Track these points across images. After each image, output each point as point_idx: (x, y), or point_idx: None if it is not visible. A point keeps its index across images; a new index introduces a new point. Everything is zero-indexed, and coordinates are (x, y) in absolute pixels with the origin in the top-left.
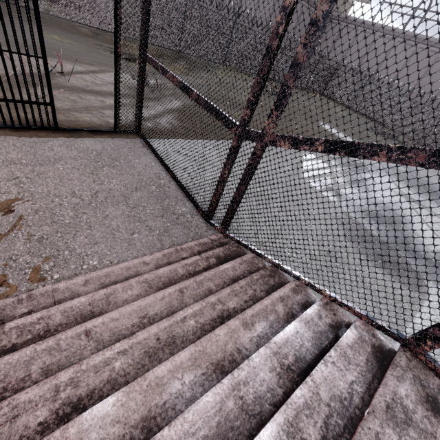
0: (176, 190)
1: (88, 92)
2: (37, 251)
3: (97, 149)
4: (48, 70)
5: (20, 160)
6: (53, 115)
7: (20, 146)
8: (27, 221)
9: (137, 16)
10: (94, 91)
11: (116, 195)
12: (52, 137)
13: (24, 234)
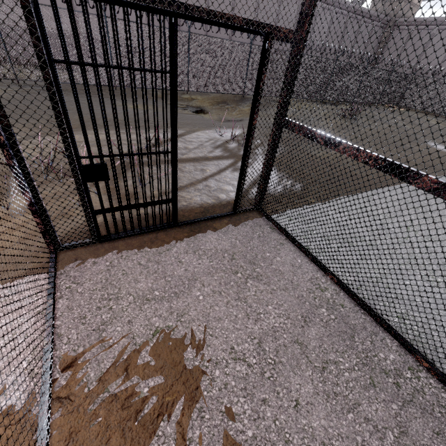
0: (355, 311)
1: (185, 162)
2: None
3: (227, 248)
4: (176, 164)
5: (152, 291)
6: (173, 211)
7: (146, 264)
8: None
9: (282, 76)
10: (190, 158)
11: (287, 342)
12: (172, 237)
13: None
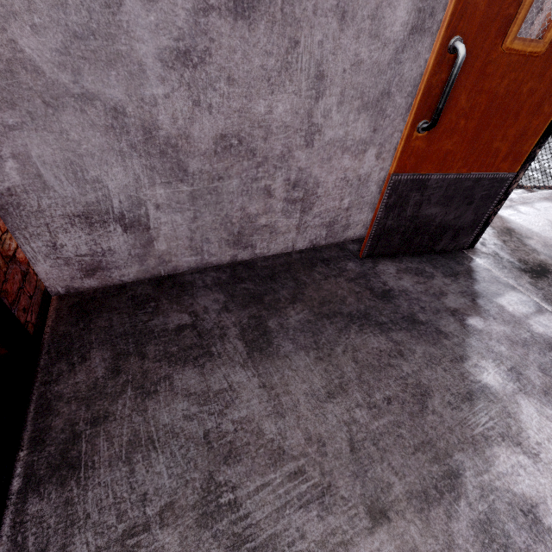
0: None
1: None
2: None
3: None
4: None
5: None
6: None
7: None
8: None
9: None
10: None
11: None
12: None
13: None
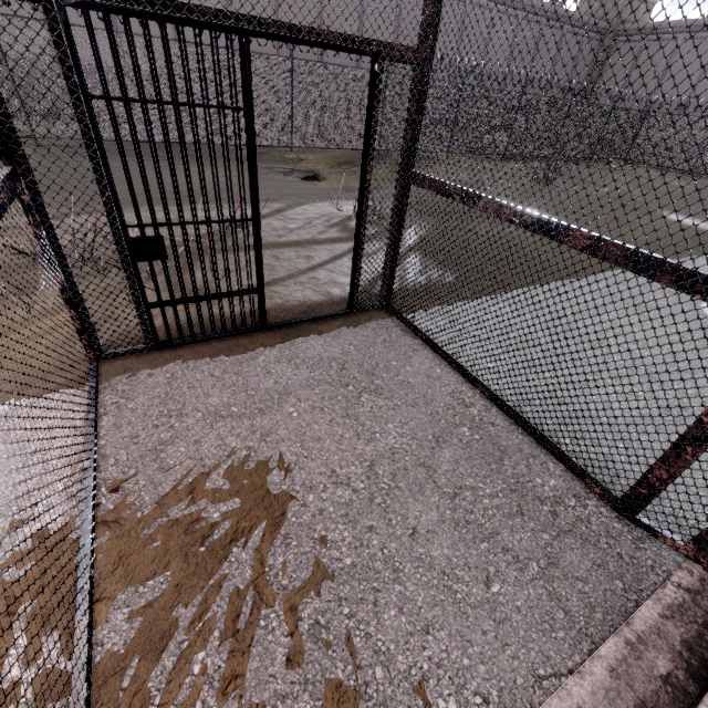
0: (510, 430)
1: (283, 246)
2: (320, 677)
3: (336, 356)
4: (260, 237)
5: (228, 407)
6: (260, 307)
7: (221, 376)
8: (277, 574)
9: (403, 111)
10: (291, 242)
11: (408, 465)
12: (260, 343)
13: (280, 616)
